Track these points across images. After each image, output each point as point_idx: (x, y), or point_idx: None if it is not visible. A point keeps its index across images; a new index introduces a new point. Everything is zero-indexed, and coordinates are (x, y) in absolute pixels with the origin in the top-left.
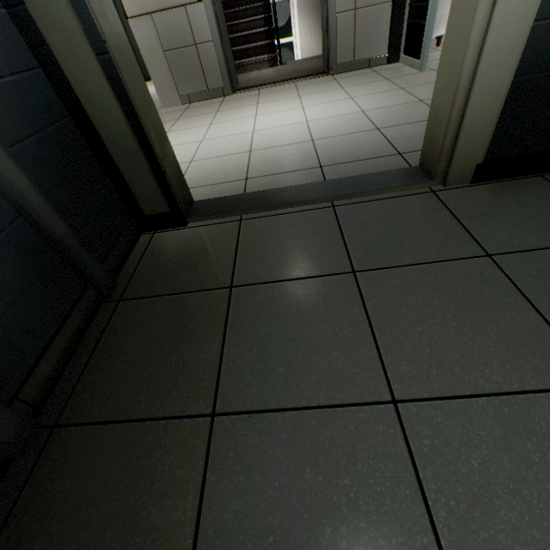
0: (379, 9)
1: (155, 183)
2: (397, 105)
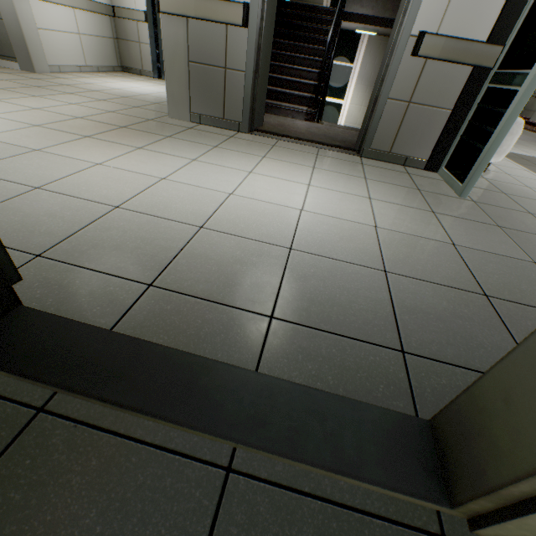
0: (435, 111)
1: None
2: (422, 237)
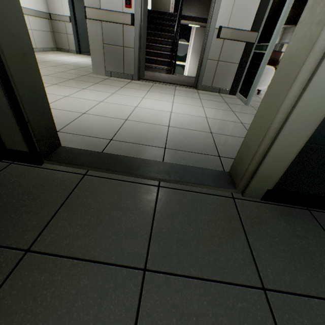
0: (231, 65)
1: (18, 128)
2: (227, 120)
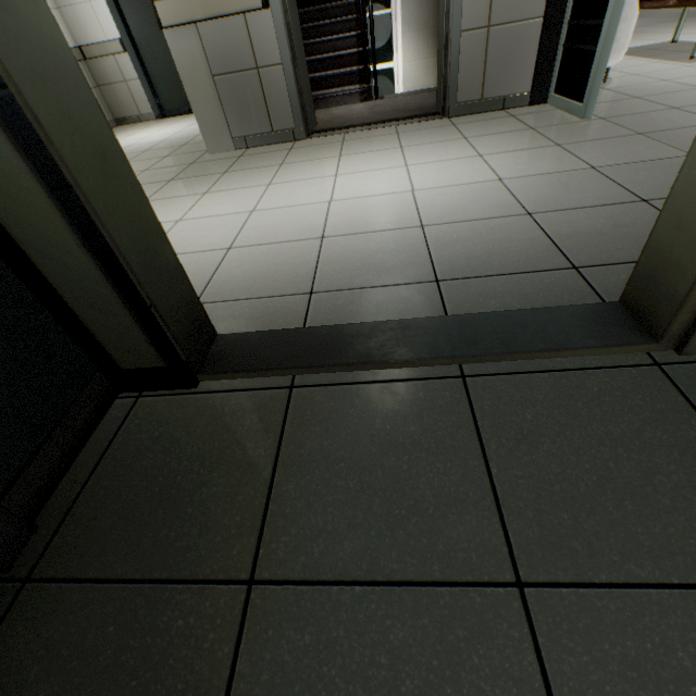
0: (523, 27)
1: (134, 323)
2: (555, 172)
